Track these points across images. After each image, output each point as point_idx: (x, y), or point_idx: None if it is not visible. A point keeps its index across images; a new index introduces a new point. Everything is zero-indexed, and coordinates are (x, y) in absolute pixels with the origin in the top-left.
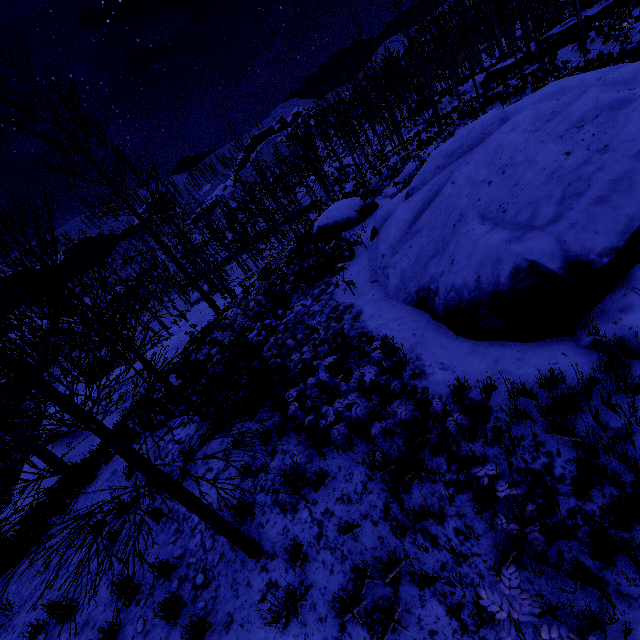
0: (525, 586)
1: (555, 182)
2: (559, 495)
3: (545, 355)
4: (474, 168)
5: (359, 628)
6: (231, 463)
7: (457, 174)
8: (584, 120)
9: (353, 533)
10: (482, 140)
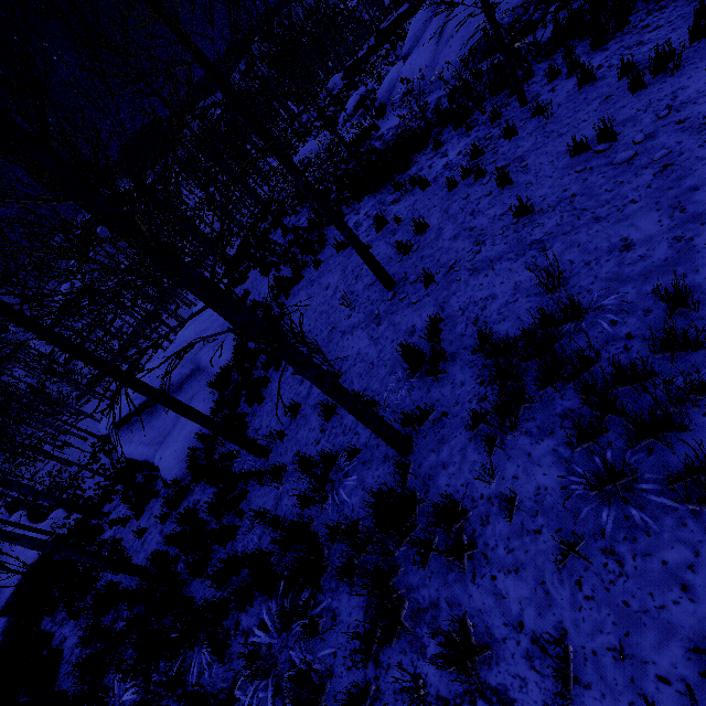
0: None
1: None
2: None
3: None
4: None
5: (609, 43)
6: (445, 149)
7: None
8: None
9: (571, 51)
10: None
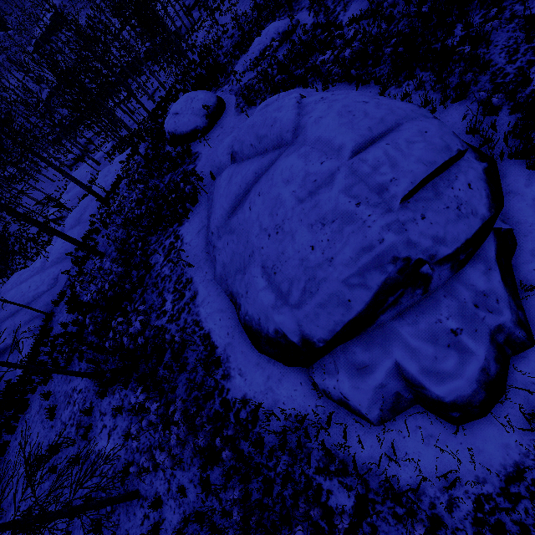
0: (252, 530)
1: (303, 270)
2: (275, 484)
3: (292, 381)
4: (262, 208)
5: None
6: (117, 424)
7: (253, 199)
8: (326, 219)
9: (183, 495)
10: (280, 144)
